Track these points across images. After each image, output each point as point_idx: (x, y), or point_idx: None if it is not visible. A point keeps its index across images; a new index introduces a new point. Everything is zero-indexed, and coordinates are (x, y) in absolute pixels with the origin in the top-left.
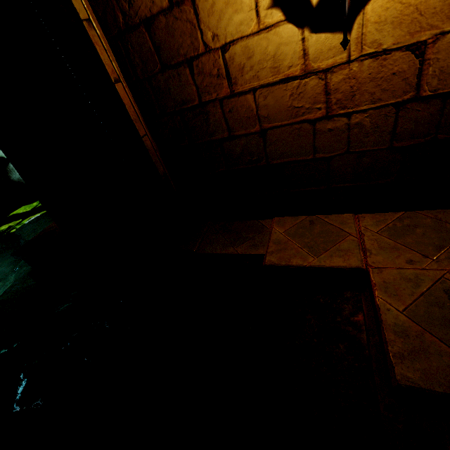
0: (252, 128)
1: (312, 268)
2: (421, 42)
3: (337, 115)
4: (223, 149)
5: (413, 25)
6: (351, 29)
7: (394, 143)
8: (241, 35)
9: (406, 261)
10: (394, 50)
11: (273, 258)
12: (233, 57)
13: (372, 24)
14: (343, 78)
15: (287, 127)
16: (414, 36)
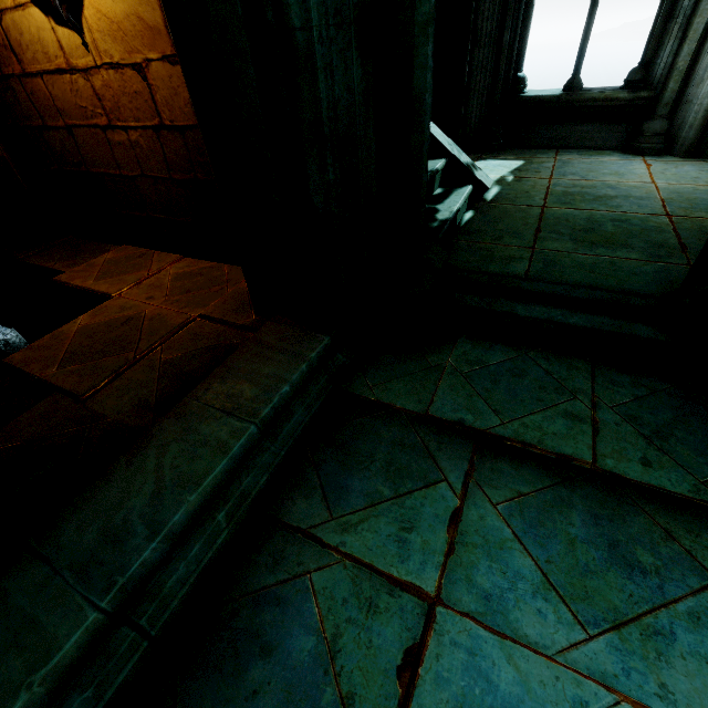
0: (58, 121)
1: (81, 289)
2: (139, 64)
3: (118, 127)
4: (46, 141)
5: (126, 44)
6: (84, 32)
7: (172, 173)
8: (6, 6)
9: (148, 297)
10: (125, 67)
11: (66, 275)
12: (9, 29)
13: (97, 31)
14: (103, 84)
15: (87, 129)
16: (132, 56)
